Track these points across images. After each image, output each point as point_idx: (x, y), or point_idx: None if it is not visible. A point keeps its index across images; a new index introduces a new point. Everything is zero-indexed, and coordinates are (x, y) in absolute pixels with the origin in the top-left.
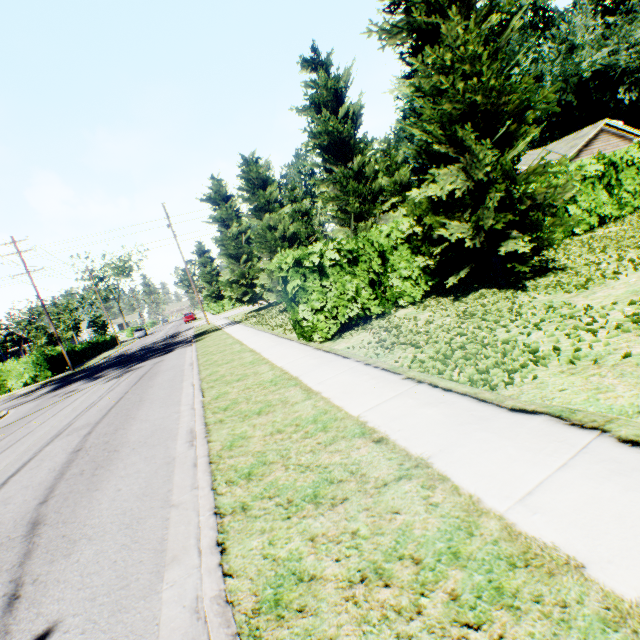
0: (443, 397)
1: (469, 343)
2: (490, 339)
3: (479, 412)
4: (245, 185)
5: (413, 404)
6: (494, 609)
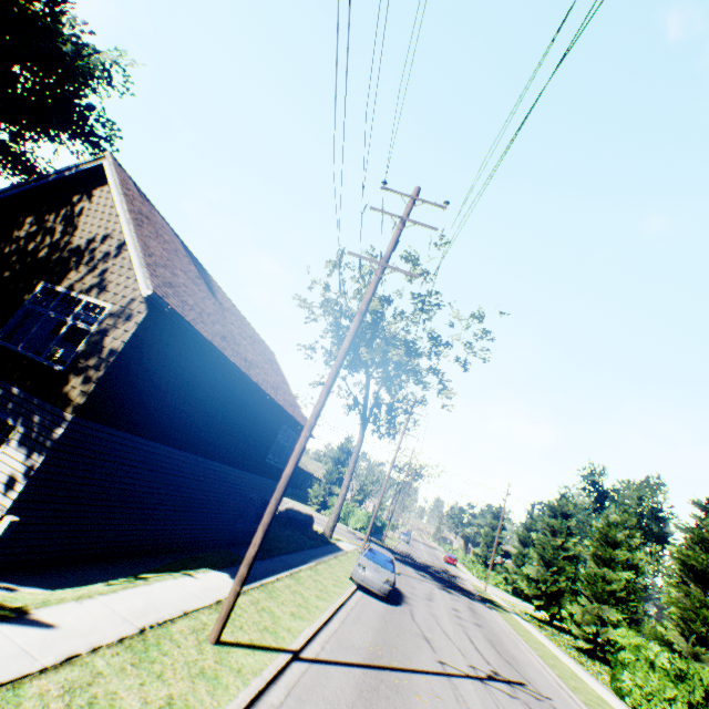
0: None
1: None
2: None
3: None
4: (597, 534)
5: None
6: None
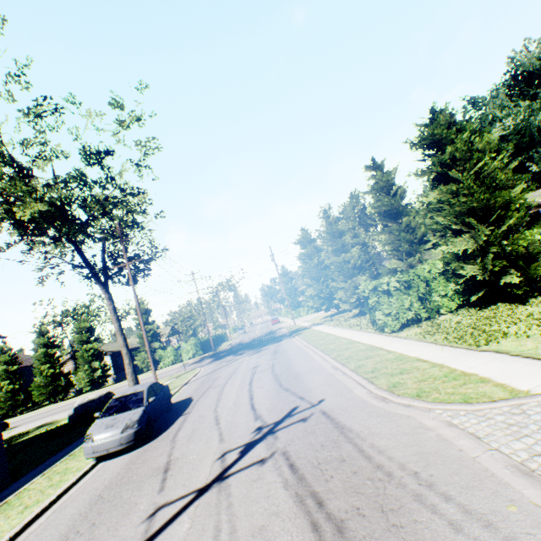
0: (453, 349)
1: (476, 331)
2: (486, 329)
3: (466, 352)
4: (328, 236)
5: (440, 352)
6: (452, 380)
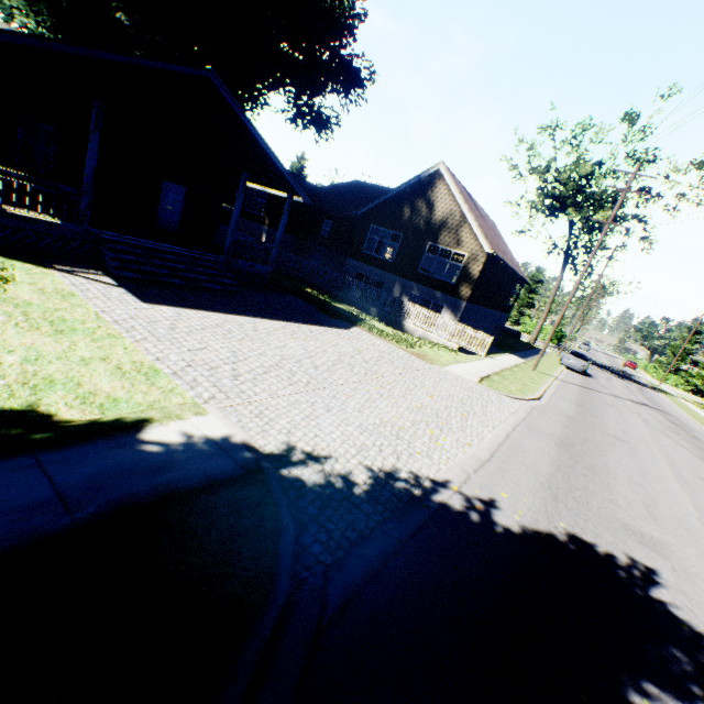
0: None
1: None
2: None
3: None
4: None
5: None
6: None
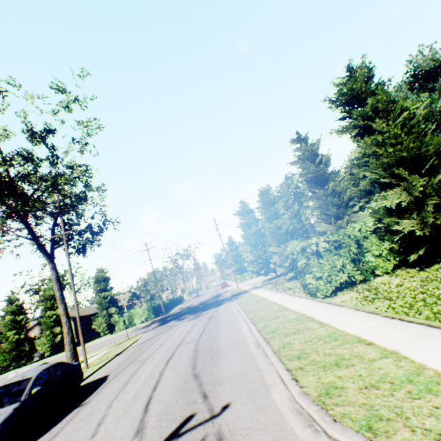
0: (407, 325)
1: (428, 297)
2: None
3: (429, 331)
4: (261, 205)
5: (388, 328)
6: (426, 394)
